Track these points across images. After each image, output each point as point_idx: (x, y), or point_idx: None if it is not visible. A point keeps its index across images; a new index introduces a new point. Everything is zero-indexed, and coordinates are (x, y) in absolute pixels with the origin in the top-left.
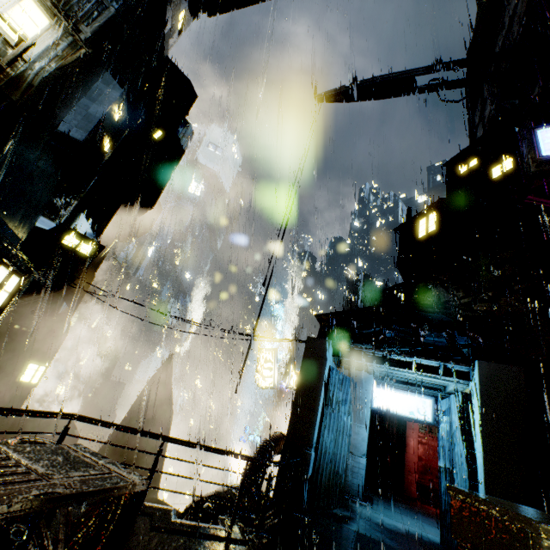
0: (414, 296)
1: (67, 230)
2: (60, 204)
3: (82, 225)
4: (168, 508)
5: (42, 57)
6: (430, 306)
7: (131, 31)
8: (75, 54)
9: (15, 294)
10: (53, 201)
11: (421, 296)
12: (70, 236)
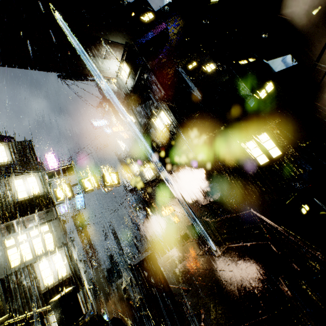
0: None
1: (256, 94)
2: (243, 92)
3: (275, 64)
4: (316, 269)
5: (170, 117)
6: None
7: (162, 56)
8: (167, 104)
9: (273, 136)
10: (241, 95)
11: None
12: (260, 94)
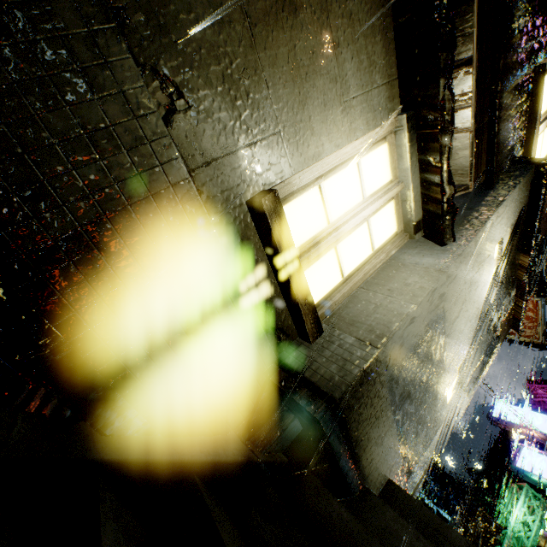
0: (495, 489)
1: None
2: None
3: None
4: None
5: None
6: (448, 475)
7: None
8: None
9: None
10: None
11: (499, 492)
12: None
